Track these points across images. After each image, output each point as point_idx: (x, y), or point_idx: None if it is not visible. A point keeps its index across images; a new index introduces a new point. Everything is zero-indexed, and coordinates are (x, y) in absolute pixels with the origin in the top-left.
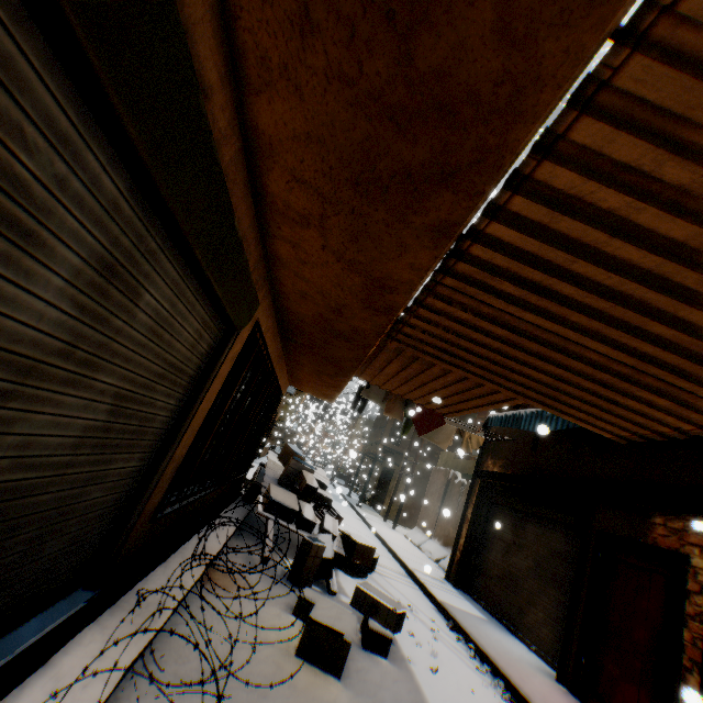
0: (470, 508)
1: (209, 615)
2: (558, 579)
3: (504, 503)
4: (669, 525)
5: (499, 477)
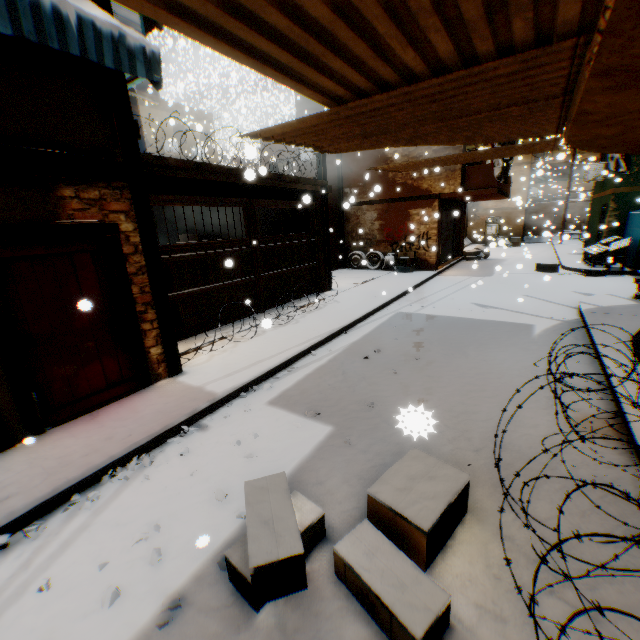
0: None
1: (625, 584)
2: None
3: None
4: (88, 196)
5: None
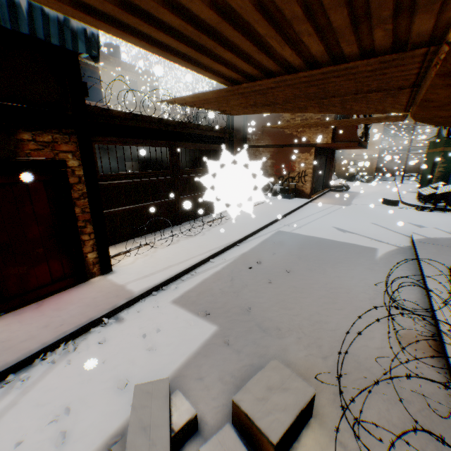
0: None
1: None
2: None
3: None
4: (43, 140)
5: None
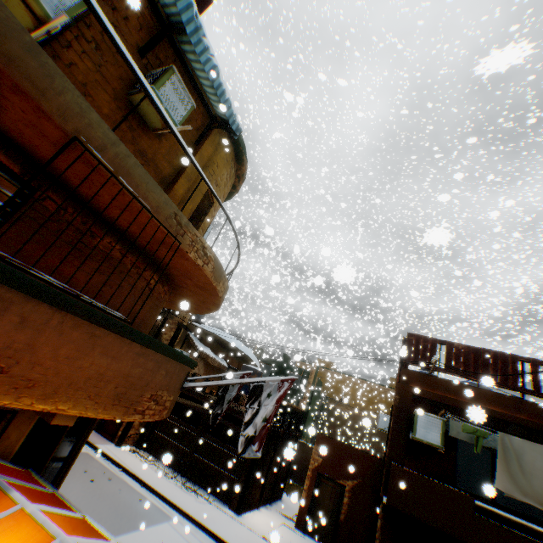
0: None
1: None
2: None
3: None
4: None
5: None
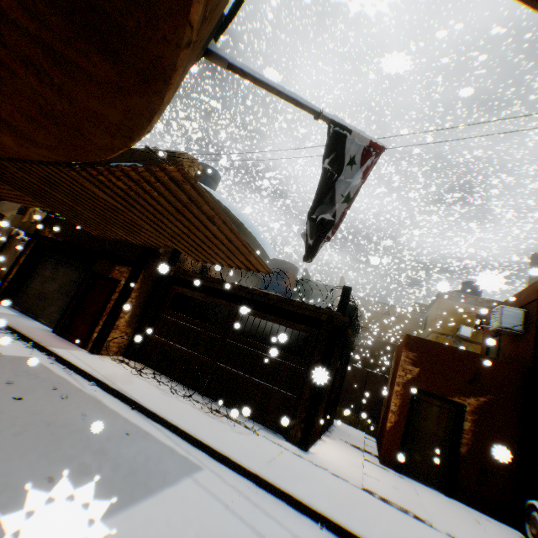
0: (25, 257)
1: None
2: (71, 293)
3: (52, 256)
4: (121, 270)
5: (52, 240)
